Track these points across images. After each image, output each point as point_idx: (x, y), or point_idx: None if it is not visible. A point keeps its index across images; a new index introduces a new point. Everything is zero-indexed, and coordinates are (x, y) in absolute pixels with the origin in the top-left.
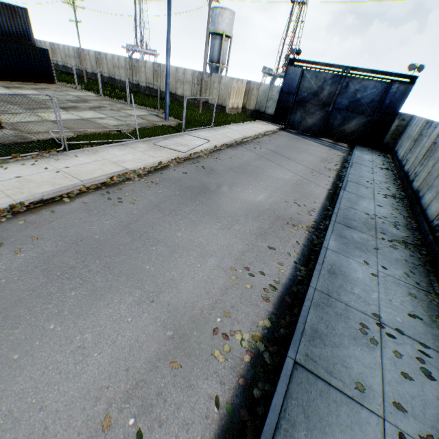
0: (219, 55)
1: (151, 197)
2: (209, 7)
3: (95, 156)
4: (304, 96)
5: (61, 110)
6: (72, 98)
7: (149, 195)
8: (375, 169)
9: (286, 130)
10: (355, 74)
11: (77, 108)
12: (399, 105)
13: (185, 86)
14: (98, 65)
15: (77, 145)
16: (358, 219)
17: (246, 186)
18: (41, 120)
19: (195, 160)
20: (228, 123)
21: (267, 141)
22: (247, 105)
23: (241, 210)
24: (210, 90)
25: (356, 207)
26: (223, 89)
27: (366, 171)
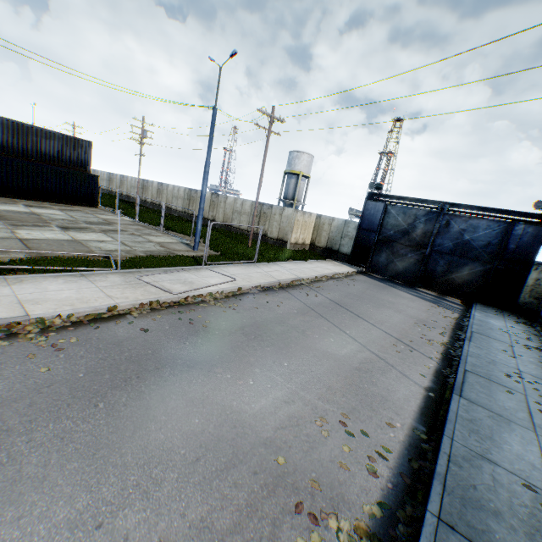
0: (295, 192)
1: (1, 385)
2: (267, 138)
3: (5, 288)
4: (389, 234)
5: (58, 229)
6: (96, 220)
7: (5, 377)
8: (516, 346)
9: (367, 274)
10: (457, 210)
11: (86, 229)
12: (533, 252)
13: (242, 216)
14: (158, 195)
15: (7, 270)
16: (507, 506)
17: (248, 369)
18: (8, 236)
19: (189, 307)
20: (283, 260)
21: (332, 287)
22: (317, 241)
23: (189, 443)
24: (269, 222)
25: (494, 454)
26: (285, 221)
27: (501, 351)
